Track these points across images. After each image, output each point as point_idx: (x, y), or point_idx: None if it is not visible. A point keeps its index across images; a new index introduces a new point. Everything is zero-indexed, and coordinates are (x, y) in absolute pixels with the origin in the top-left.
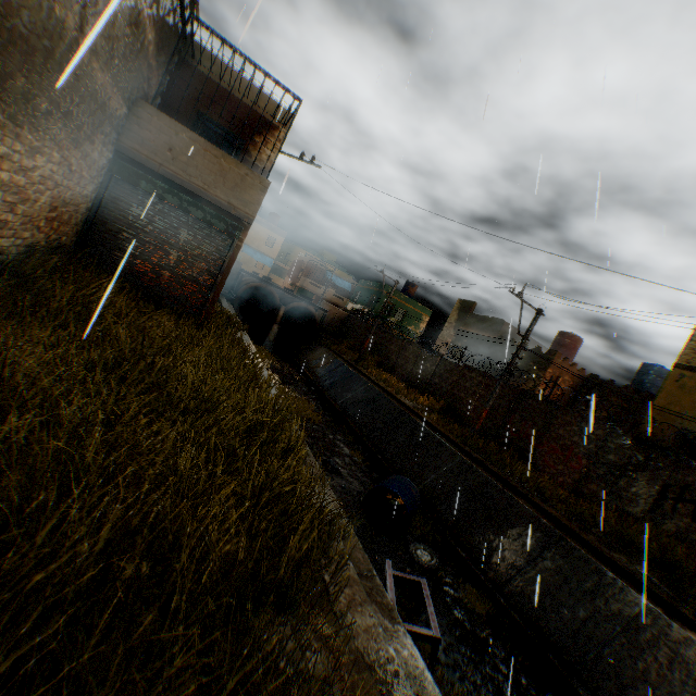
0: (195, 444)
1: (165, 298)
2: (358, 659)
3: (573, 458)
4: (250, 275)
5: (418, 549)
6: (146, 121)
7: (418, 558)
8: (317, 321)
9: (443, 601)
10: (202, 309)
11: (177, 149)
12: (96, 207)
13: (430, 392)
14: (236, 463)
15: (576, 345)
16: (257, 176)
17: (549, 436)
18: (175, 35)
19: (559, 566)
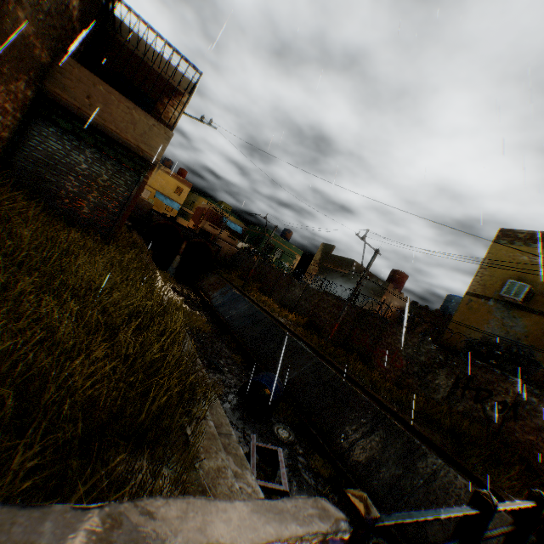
0: (78, 317)
1: (78, 219)
2: (205, 490)
3: (397, 359)
4: (159, 214)
5: (279, 429)
6: (68, 71)
7: (278, 435)
8: (212, 254)
9: (295, 468)
10: (110, 231)
11: (95, 98)
12: (18, 137)
13: (297, 311)
14: (116, 337)
15: (404, 280)
16: (162, 128)
17: (381, 344)
18: (99, 8)
19: (383, 437)
